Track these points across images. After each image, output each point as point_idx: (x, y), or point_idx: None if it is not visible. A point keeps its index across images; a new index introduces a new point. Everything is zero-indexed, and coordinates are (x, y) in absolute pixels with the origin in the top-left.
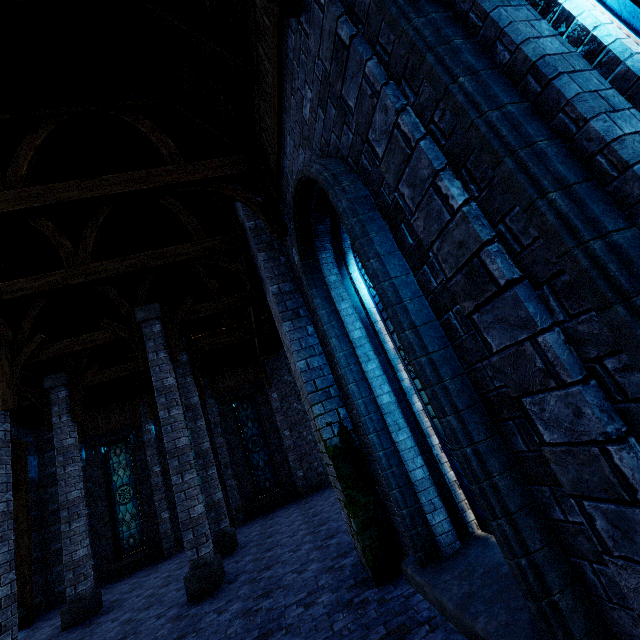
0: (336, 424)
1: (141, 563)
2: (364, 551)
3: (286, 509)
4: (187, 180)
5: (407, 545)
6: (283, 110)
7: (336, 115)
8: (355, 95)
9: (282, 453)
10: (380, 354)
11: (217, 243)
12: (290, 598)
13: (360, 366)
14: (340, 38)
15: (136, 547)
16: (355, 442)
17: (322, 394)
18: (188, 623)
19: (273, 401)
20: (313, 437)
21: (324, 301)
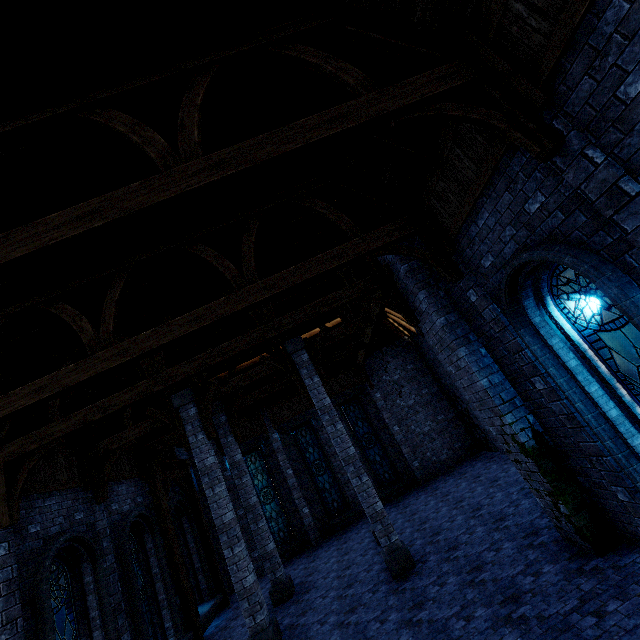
0: (528, 429)
1: (294, 552)
2: (581, 530)
3: (414, 497)
4: (372, 248)
5: (627, 523)
6: (483, 196)
7: (587, 222)
8: (635, 224)
9: (395, 447)
10: (593, 376)
11: (367, 283)
12: (509, 570)
13: (581, 388)
14: (621, 188)
15: (286, 539)
16: (549, 442)
17: (509, 405)
18: (413, 594)
19: (377, 401)
20: (421, 429)
21: (533, 338)
